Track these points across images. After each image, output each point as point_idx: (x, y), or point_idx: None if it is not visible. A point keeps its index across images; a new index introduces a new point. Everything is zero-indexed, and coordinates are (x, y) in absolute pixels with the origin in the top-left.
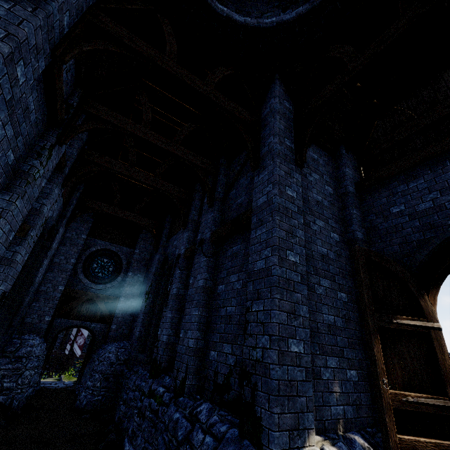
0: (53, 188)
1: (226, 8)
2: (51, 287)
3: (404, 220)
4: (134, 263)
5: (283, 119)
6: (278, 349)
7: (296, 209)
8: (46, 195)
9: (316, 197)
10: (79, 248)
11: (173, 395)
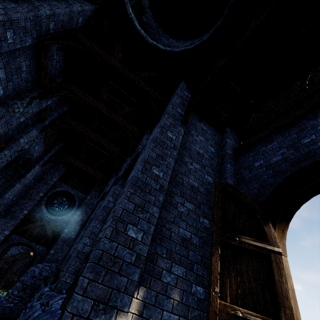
0: (32, 129)
1: (155, 42)
2: (19, 209)
3: (262, 170)
4: (84, 205)
5: (179, 98)
6: (114, 227)
7: (172, 145)
8: (26, 132)
9: (198, 149)
10: (49, 186)
11: (50, 293)
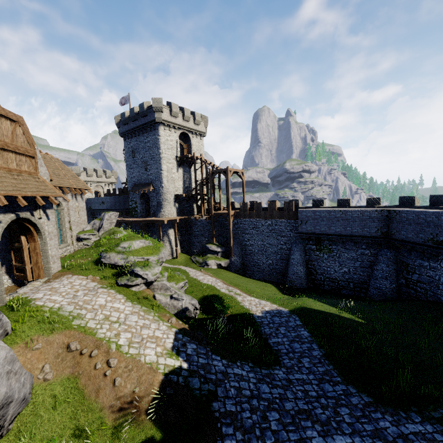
0: None
1: None
2: None
3: None
4: None
5: None
6: None
7: None
8: None
9: None
10: None
11: None
